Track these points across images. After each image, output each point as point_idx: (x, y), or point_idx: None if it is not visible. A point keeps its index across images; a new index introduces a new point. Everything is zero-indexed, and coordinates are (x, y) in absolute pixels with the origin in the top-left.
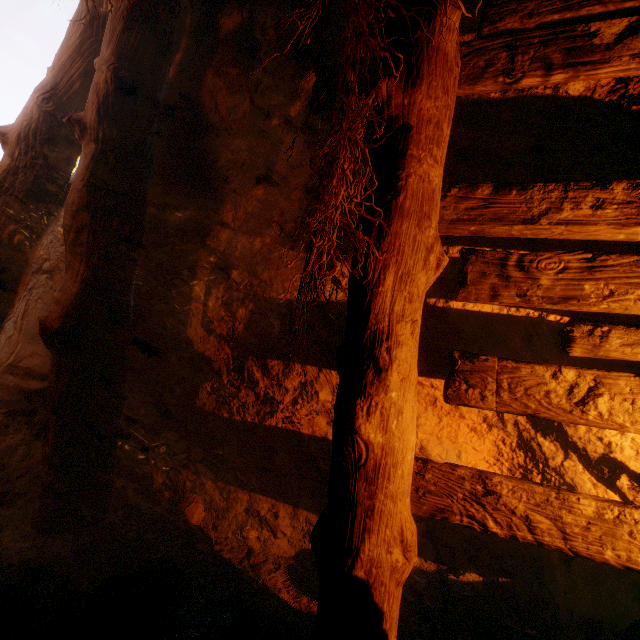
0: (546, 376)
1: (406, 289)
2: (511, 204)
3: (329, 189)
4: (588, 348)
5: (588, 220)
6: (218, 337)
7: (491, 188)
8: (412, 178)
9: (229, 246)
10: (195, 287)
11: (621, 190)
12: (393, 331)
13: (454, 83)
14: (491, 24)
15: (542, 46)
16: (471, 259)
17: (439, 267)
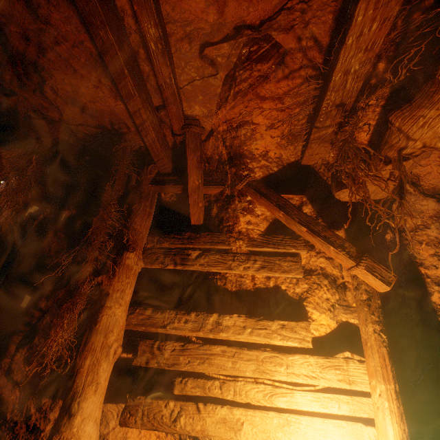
0: (163, 406)
1: (96, 367)
2: (158, 318)
3: (55, 332)
4: (180, 389)
5: (183, 328)
6: (14, 383)
7: (151, 310)
8: (104, 316)
9: (39, 321)
10: (9, 347)
11: (194, 316)
12: (84, 391)
13: (135, 272)
14: (160, 243)
15: (174, 255)
16: (141, 343)
17: (115, 354)
